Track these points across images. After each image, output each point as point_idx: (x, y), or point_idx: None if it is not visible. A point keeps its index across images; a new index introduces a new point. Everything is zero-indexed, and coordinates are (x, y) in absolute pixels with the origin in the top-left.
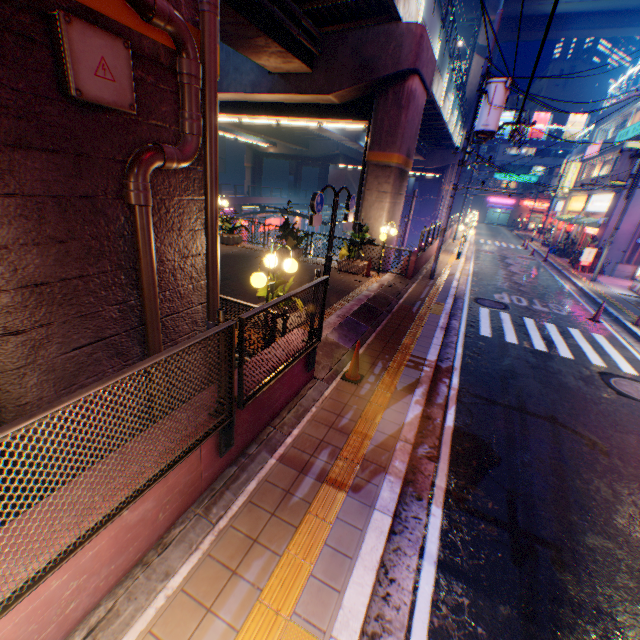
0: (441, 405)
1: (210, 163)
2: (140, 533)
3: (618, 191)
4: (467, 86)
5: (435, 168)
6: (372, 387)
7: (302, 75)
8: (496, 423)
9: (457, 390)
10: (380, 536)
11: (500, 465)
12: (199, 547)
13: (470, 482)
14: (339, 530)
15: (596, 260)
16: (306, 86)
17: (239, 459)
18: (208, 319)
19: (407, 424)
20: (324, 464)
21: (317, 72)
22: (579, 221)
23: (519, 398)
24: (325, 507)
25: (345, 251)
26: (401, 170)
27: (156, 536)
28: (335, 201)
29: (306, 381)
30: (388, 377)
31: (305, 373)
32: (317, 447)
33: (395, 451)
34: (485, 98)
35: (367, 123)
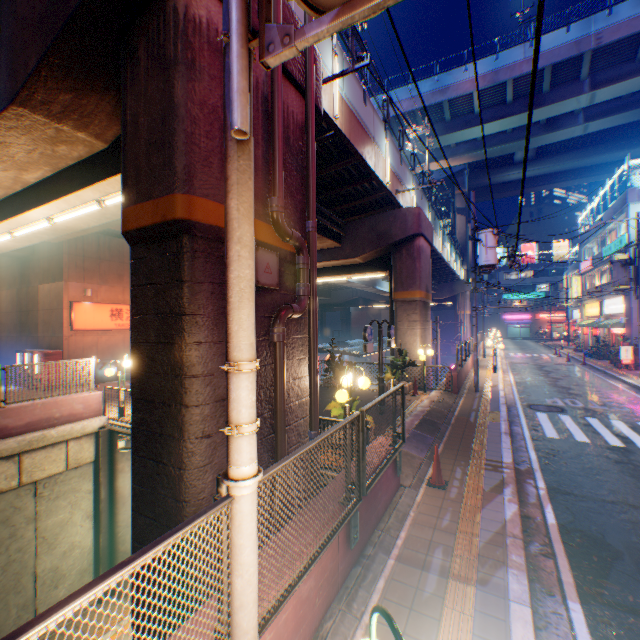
0: (535, 504)
1: (313, 311)
2: (306, 614)
3: (626, 293)
4: (456, 235)
5: (446, 297)
6: (459, 490)
7: (333, 248)
8: (601, 517)
9: (545, 489)
10: (525, 625)
11: (623, 558)
12: (353, 639)
13: (598, 576)
14: (481, 620)
15: (636, 356)
16: (337, 254)
17: (360, 559)
18: (310, 429)
19: (508, 520)
20: (441, 561)
21: (344, 245)
22: (601, 323)
23: (615, 492)
24: (459, 600)
25: (389, 374)
26: (424, 302)
27: (313, 626)
28: (380, 331)
29: (395, 487)
30: (471, 480)
31: (394, 478)
32: (428, 546)
33: (507, 546)
34: (479, 243)
35: (387, 272)
